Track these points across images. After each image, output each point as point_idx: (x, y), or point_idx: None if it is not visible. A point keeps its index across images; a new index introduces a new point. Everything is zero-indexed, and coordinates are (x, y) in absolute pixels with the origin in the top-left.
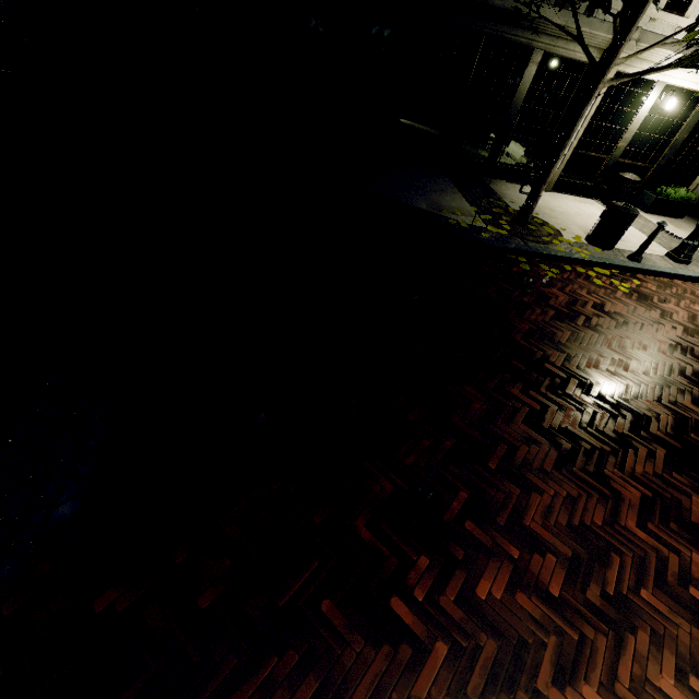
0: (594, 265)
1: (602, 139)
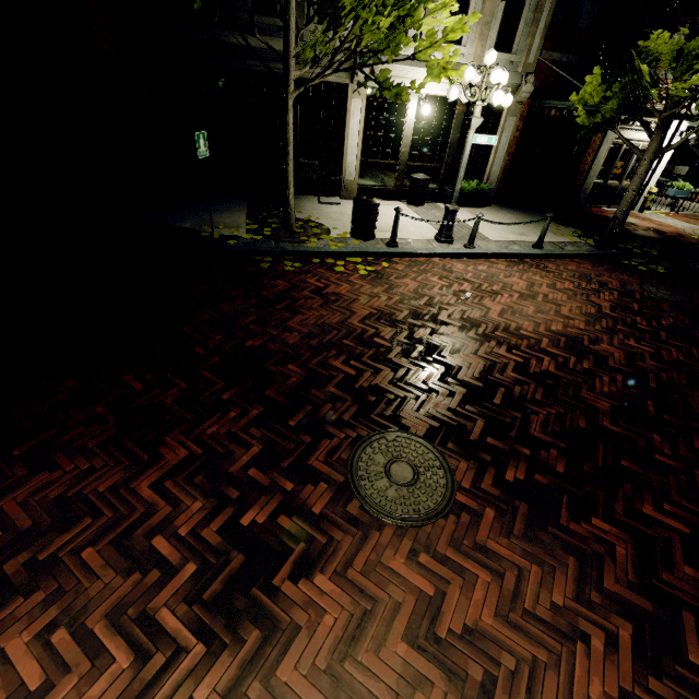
0: (348, 255)
1: (385, 147)
